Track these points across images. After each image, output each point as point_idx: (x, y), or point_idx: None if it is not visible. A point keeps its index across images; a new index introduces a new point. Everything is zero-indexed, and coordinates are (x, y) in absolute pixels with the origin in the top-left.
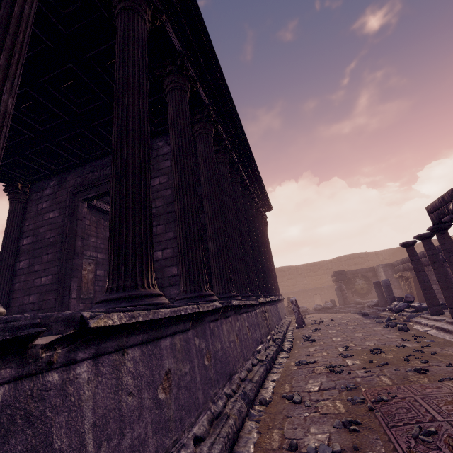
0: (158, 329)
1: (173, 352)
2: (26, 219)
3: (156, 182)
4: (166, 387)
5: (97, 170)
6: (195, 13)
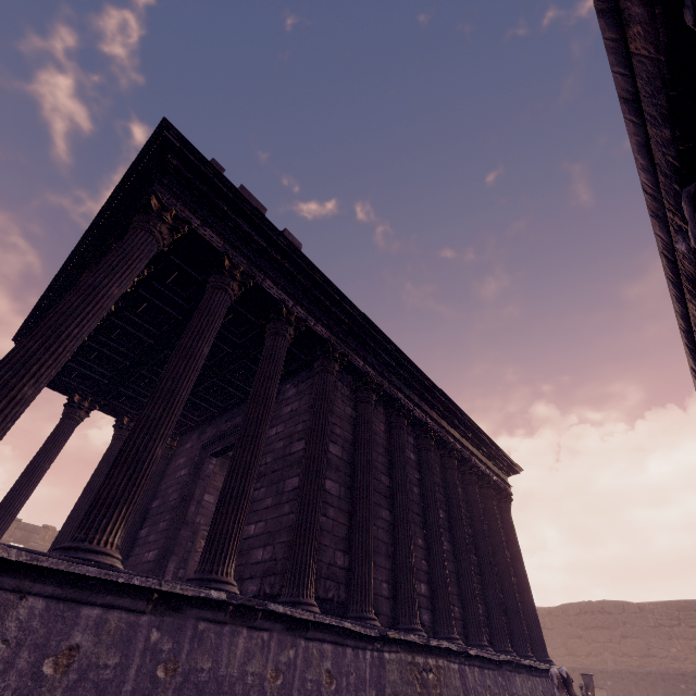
0: (82, 590)
1: (99, 628)
2: (164, 476)
3: (273, 432)
4: (62, 664)
5: (231, 419)
6: (304, 263)
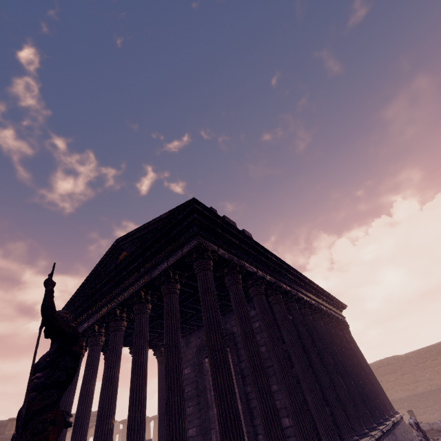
0: None
1: None
2: None
3: None
4: None
5: None
6: (255, 244)
